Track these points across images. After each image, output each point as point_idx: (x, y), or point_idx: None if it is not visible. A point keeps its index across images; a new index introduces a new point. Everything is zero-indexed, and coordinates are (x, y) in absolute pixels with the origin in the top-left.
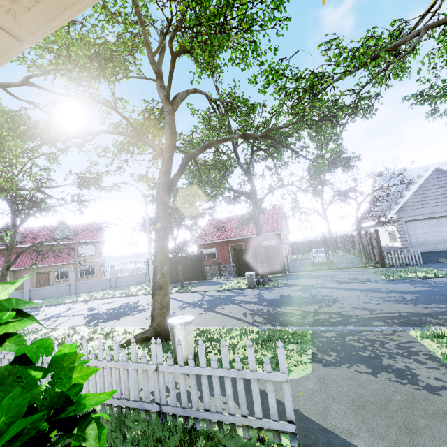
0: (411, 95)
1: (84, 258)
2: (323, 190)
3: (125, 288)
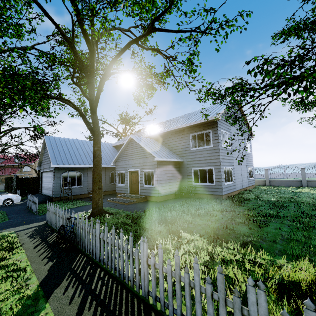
0: None
1: (25, 173)
2: None
3: (3, 190)
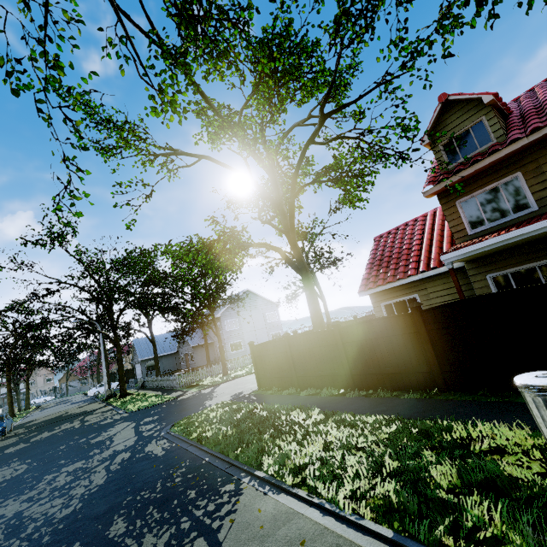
0: None
1: None
2: None
3: None
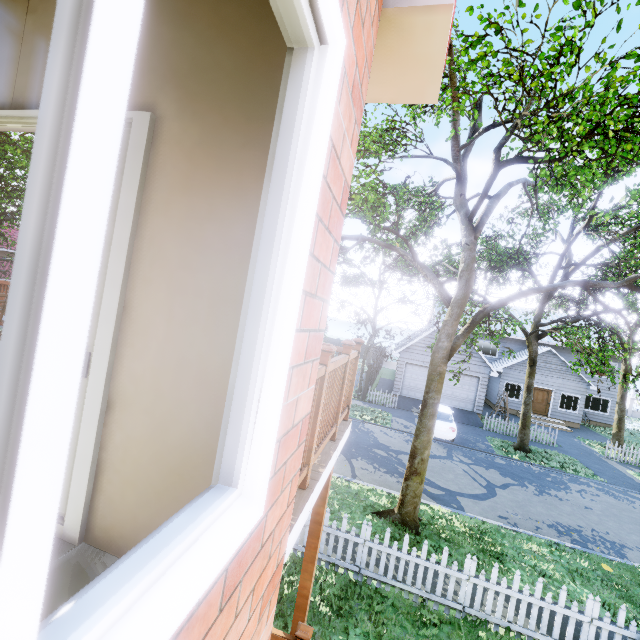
0: (400, 260)
1: None
2: (380, 292)
3: None
